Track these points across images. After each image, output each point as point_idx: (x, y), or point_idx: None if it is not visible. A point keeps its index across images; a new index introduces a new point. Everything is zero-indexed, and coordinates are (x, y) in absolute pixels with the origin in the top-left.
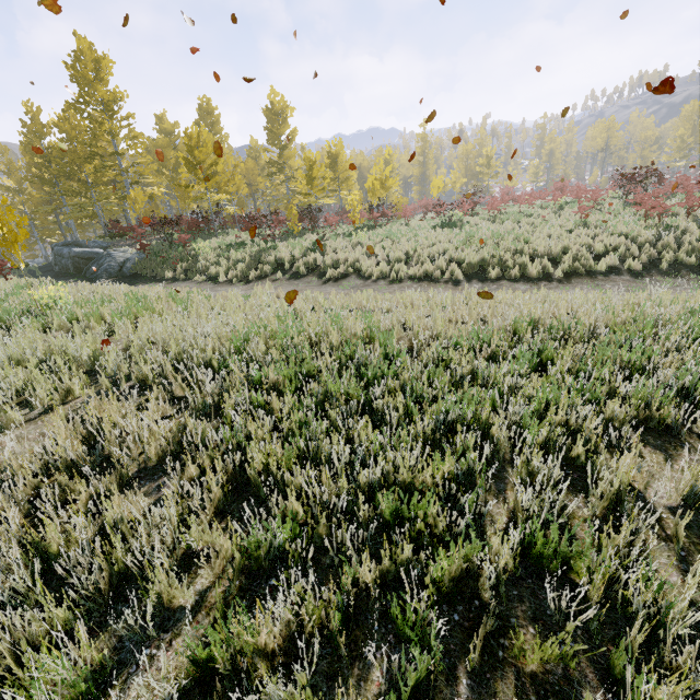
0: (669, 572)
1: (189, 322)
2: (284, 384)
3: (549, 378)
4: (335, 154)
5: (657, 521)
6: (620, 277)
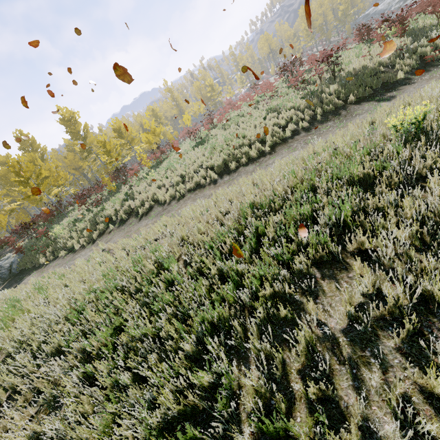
0: (349, 395)
1: (46, 311)
2: (108, 341)
3: (262, 254)
4: (117, 128)
5: (337, 347)
6: (300, 135)
